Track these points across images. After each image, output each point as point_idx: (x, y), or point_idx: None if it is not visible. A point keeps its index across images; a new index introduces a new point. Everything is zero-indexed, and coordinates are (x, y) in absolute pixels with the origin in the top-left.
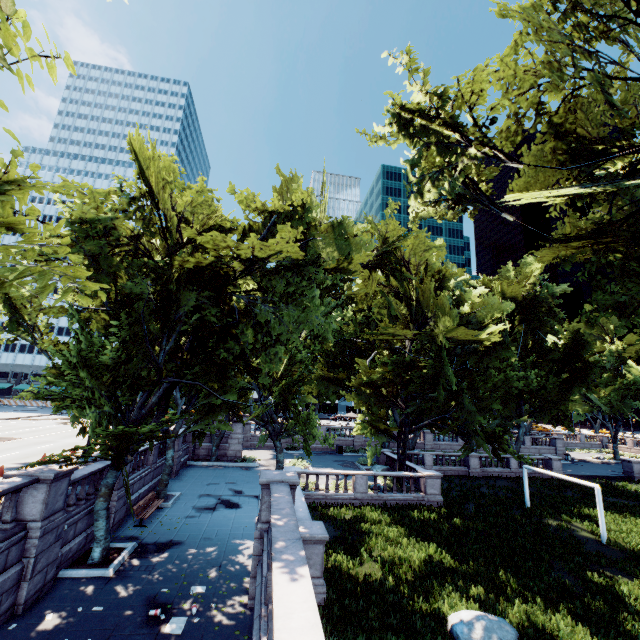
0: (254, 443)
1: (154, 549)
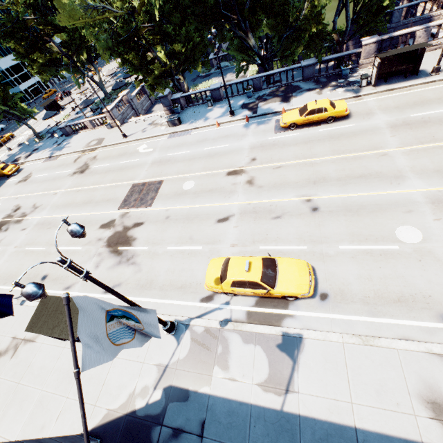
0: (144, 109)
1: None
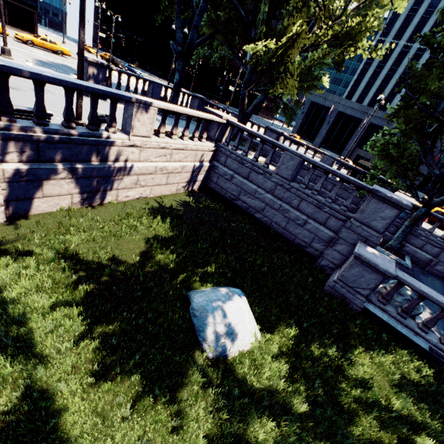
0: None
1: (404, 269)
